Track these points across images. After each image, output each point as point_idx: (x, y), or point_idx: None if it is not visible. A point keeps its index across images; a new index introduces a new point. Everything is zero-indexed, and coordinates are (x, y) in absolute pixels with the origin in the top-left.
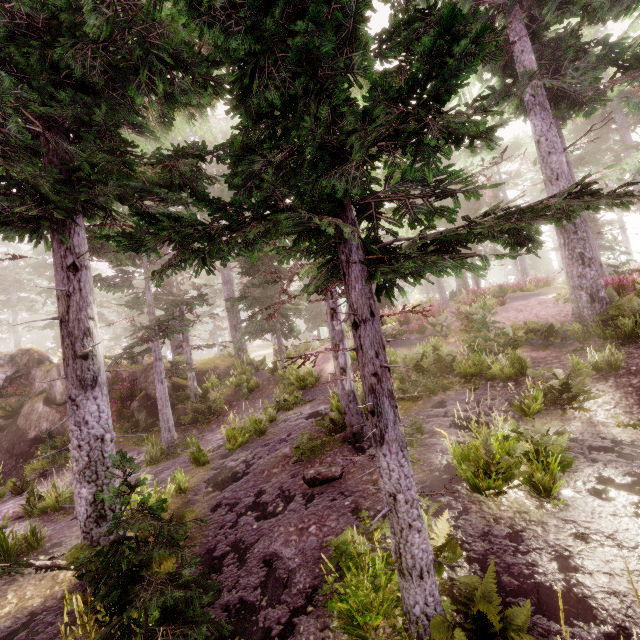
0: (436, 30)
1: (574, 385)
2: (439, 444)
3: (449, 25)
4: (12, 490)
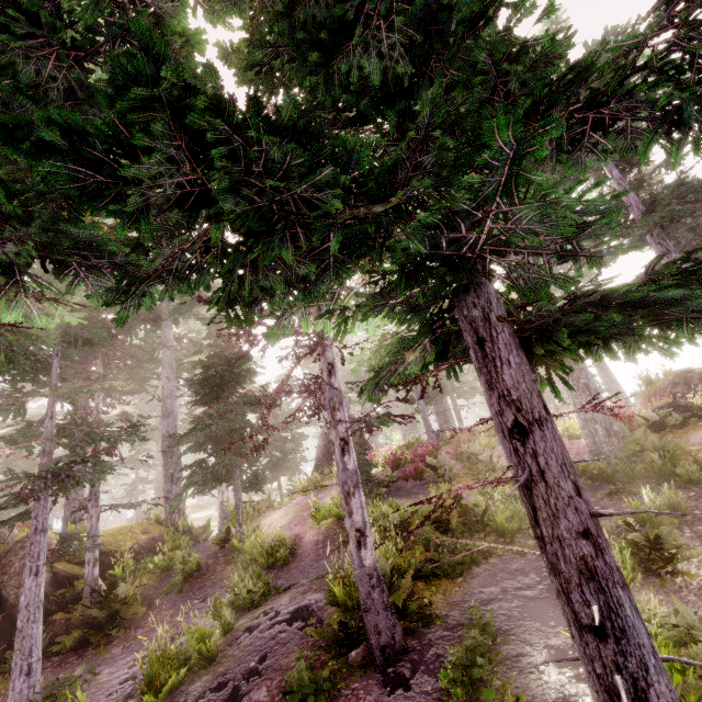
0: None
1: (662, 538)
2: (526, 655)
3: None
4: None
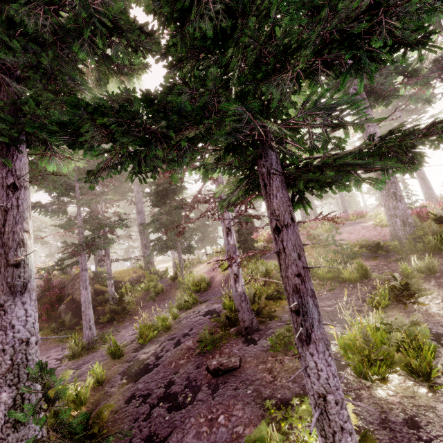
0: None
1: (411, 285)
2: None
3: None
4: None
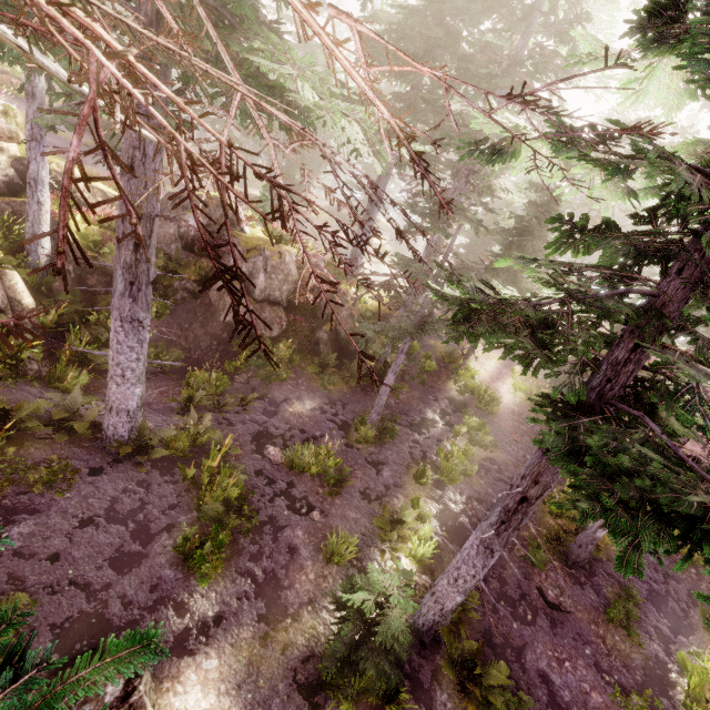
0: None
1: None
2: (644, 621)
3: None
4: (242, 404)
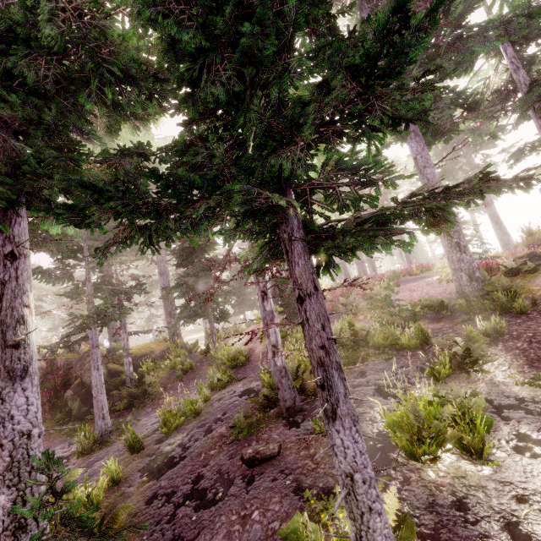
0: (391, 6)
1: (474, 350)
2: (367, 413)
3: (403, 2)
4: None
